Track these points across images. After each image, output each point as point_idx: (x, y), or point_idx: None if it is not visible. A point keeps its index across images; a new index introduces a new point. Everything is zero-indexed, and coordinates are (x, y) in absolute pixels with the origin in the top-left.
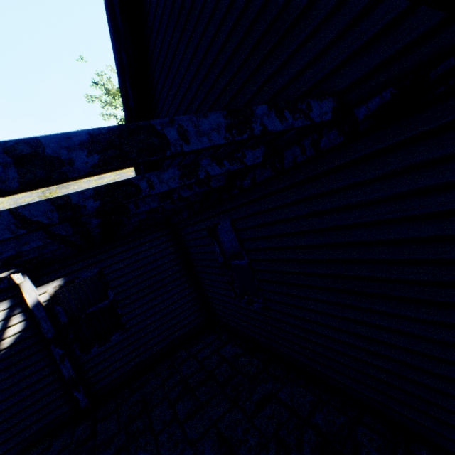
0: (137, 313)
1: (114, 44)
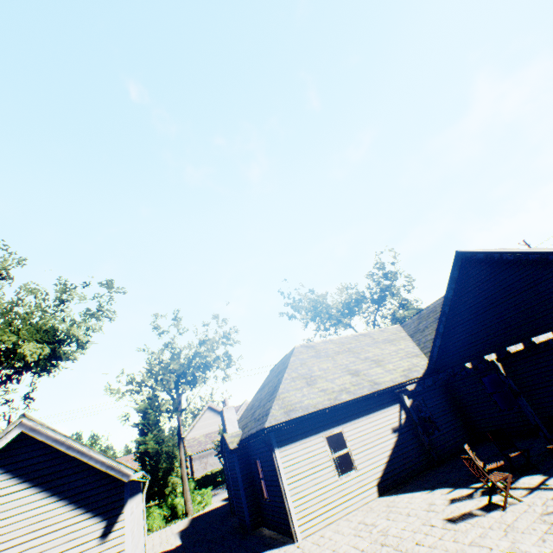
0: (441, 424)
1: (441, 316)
